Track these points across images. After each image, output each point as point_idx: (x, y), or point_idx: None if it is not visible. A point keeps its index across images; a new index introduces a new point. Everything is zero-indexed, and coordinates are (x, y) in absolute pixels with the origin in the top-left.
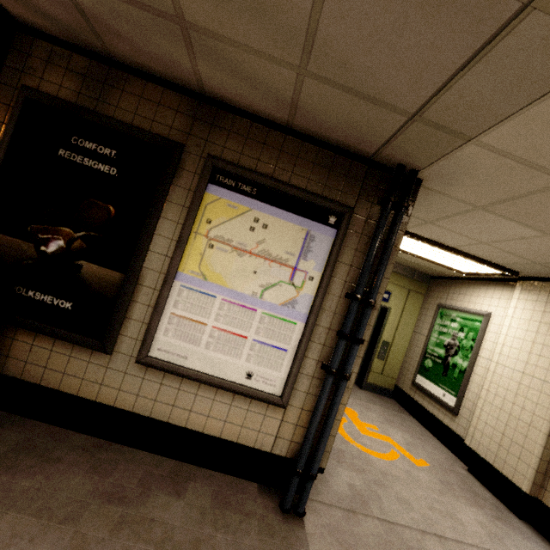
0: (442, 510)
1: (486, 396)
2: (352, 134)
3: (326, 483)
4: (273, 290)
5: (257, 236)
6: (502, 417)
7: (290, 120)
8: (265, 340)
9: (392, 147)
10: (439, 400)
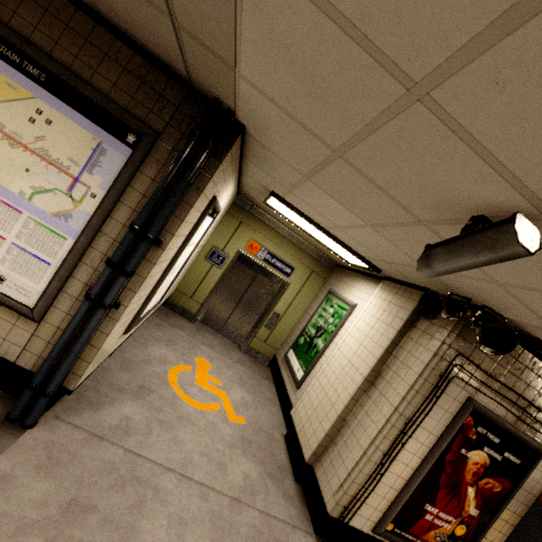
0: (215, 458)
1: (320, 376)
2: (152, 39)
3: (97, 410)
4: (46, 196)
5: (37, 131)
6: (320, 395)
7: (94, 3)
8: (26, 247)
9: (193, 68)
10: (293, 373)
